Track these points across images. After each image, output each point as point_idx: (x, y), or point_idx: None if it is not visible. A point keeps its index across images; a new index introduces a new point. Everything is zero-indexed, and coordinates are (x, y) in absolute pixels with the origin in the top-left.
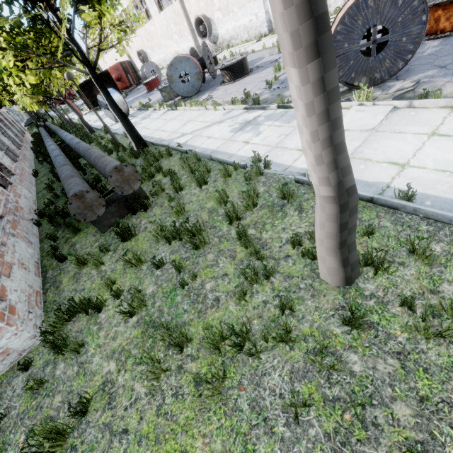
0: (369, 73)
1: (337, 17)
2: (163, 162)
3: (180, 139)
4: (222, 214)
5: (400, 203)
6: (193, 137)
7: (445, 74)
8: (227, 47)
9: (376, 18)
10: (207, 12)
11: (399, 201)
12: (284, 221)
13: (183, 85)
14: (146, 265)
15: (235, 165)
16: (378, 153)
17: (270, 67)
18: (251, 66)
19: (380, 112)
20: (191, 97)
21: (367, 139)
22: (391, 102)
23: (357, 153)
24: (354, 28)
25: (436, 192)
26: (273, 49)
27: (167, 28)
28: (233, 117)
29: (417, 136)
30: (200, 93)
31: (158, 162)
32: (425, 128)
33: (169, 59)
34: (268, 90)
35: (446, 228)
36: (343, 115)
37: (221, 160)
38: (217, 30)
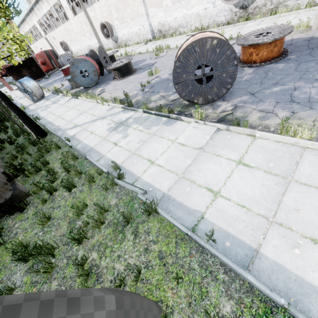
0: (203, 95)
1: (178, 53)
2: (52, 154)
3: (71, 131)
4: (78, 227)
5: (205, 246)
6: (81, 130)
7: (253, 102)
8: (125, 45)
9: (202, 60)
10: (108, 20)
11: (205, 243)
12: (121, 247)
13: (84, 79)
14: (0, 287)
15: (99, 171)
16: (201, 176)
17: (148, 70)
18: (136, 66)
19: (208, 132)
20: (91, 87)
21: (196, 158)
22: (216, 125)
23: (187, 172)
24: (188, 65)
25: (234, 232)
26: (153, 54)
27: (81, 28)
28: (113, 114)
29: (229, 162)
30: (98, 85)
31: (44, 158)
32: (235, 154)
33: (84, 49)
34: (142, 92)
35: (237, 280)
36: (185, 128)
37: (92, 162)
38: (117, 33)
